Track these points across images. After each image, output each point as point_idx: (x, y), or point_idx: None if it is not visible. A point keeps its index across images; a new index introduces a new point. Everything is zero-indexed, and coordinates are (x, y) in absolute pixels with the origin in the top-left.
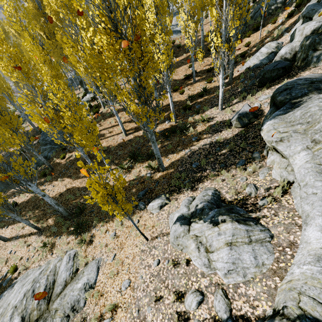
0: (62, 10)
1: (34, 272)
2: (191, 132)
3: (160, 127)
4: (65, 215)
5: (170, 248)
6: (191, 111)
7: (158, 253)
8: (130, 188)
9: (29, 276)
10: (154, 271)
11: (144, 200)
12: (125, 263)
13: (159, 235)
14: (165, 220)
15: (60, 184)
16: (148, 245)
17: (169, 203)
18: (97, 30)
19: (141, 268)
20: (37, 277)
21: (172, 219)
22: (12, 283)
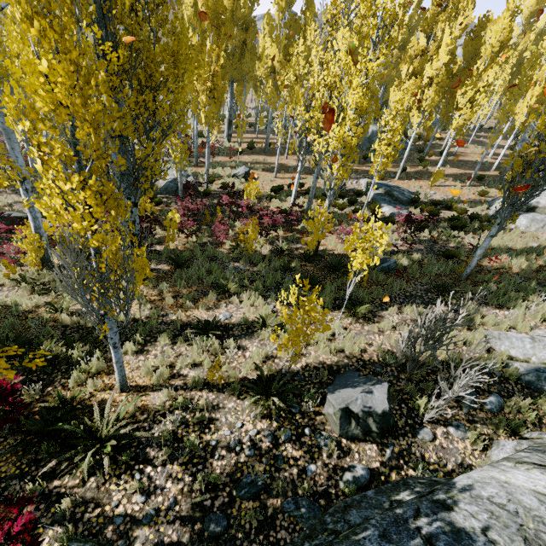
0: None
1: None
2: None
3: None
4: (502, 177)
5: None
6: None
7: None
8: None
9: None
10: None
11: None
12: None
13: None
14: None
15: (450, 169)
16: None
17: None
18: None
19: None
20: None
21: None
22: (486, 201)
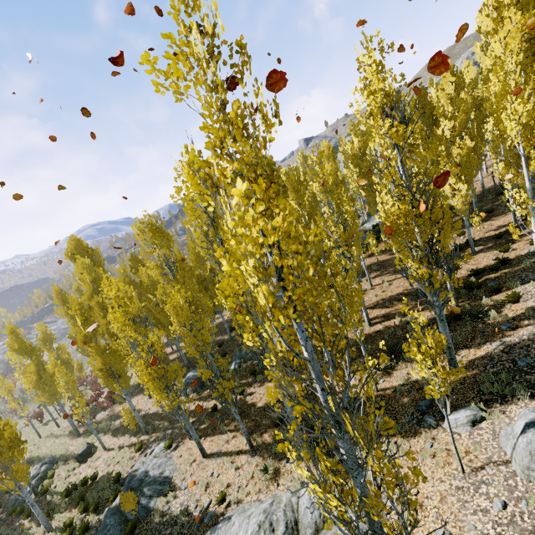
0: (323, 194)
1: (255, 506)
2: (493, 318)
3: (428, 313)
4: None
5: (521, 482)
6: (482, 290)
7: (497, 491)
8: (396, 398)
9: (250, 510)
10: (499, 518)
11: (431, 414)
12: (427, 506)
13: (486, 464)
14: (491, 443)
15: None
16: (467, 480)
17: (488, 418)
18: (381, 204)
19: (467, 513)
20: (269, 508)
21: (510, 432)
22: (217, 520)
